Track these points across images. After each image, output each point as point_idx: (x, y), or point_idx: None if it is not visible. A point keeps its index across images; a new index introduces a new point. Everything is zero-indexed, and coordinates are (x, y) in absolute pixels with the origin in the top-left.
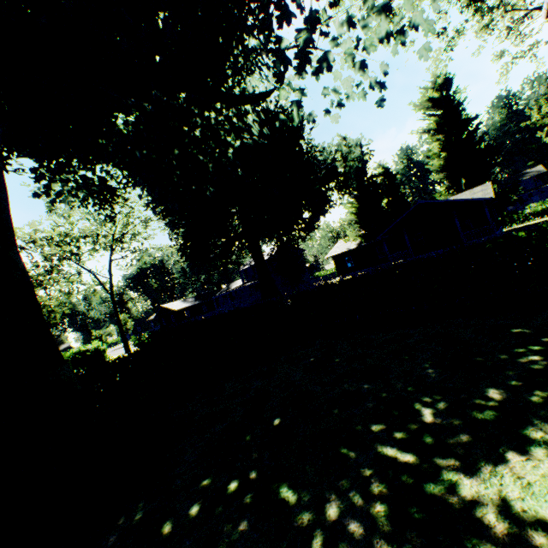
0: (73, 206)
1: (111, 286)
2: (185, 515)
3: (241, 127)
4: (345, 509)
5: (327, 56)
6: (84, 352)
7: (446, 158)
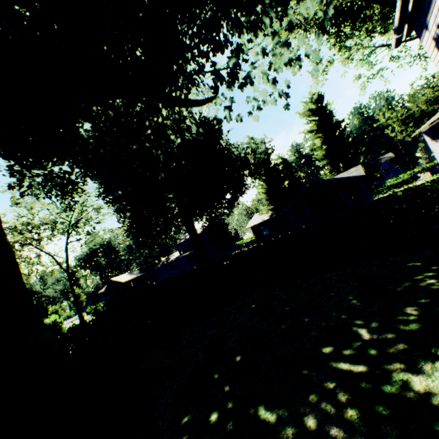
0: (39, 197)
1: (68, 265)
2: None
3: (182, 128)
4: (322, 418)
5: (249, 75)
6: None
7: (326, 150)
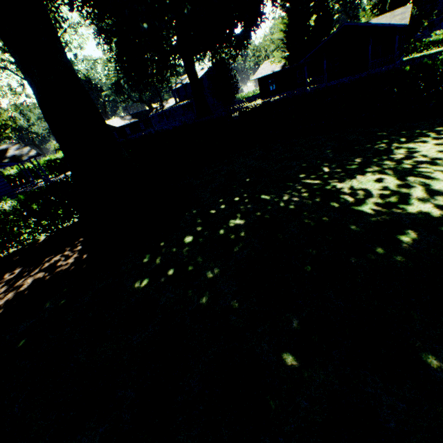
0: None
1: None
2: (219, 208)
3: None
4: (291, 197)
5: None
6: (55, 160)
7: None
